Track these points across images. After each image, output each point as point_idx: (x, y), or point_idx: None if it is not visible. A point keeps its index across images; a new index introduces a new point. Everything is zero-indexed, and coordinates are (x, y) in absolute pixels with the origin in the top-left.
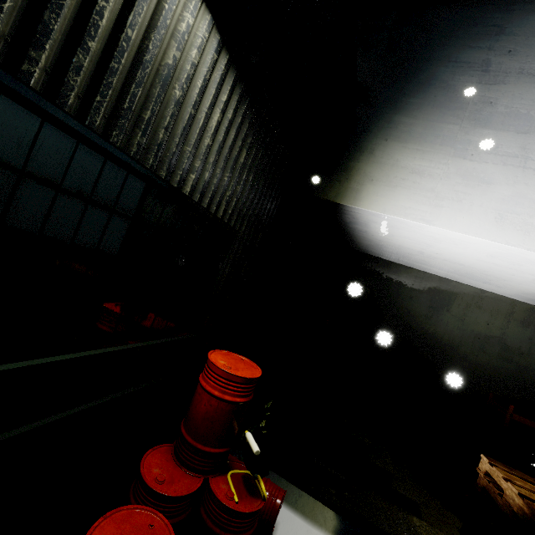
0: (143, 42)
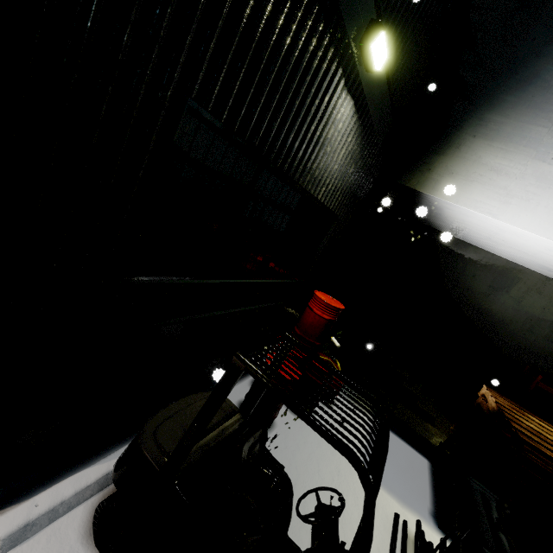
0: (321, 134)
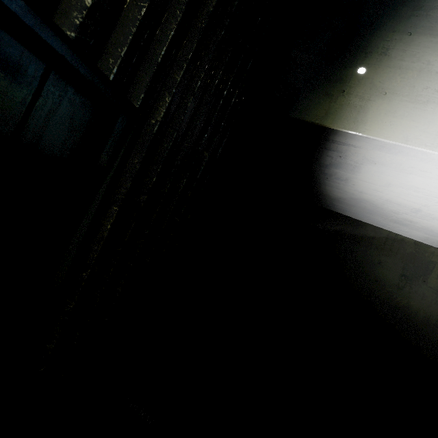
0: None
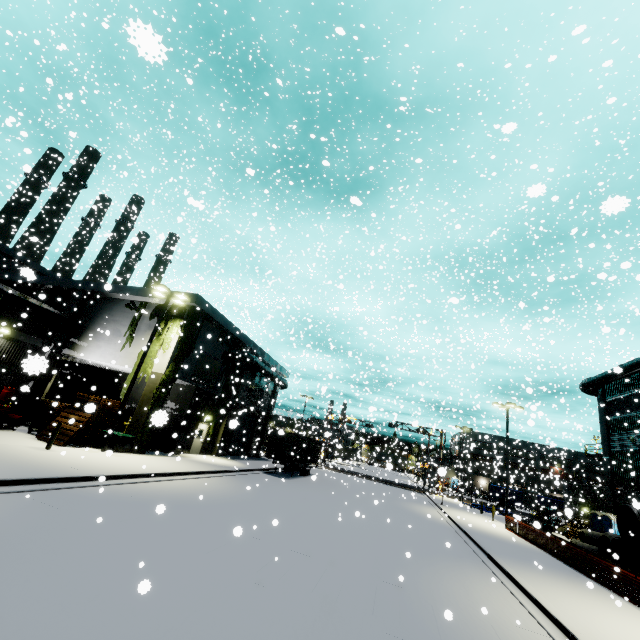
0: None
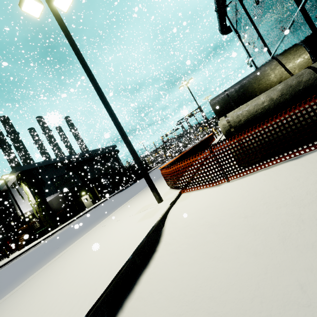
0: None
